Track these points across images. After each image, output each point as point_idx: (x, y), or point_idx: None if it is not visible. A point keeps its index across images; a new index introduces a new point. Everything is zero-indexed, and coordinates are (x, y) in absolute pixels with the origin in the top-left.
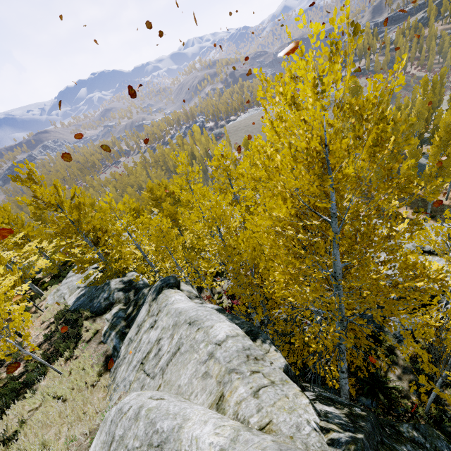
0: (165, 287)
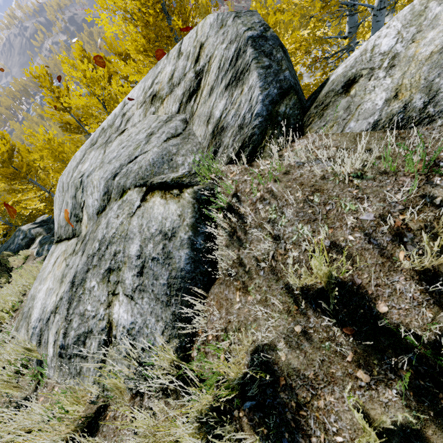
0: None
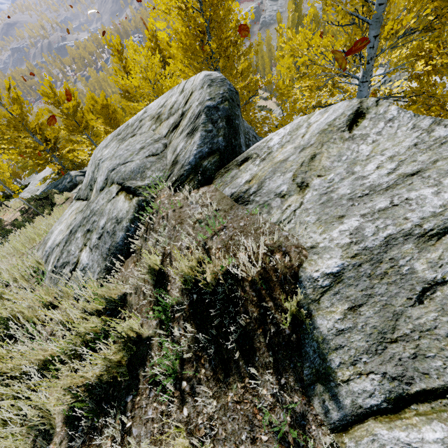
0: None
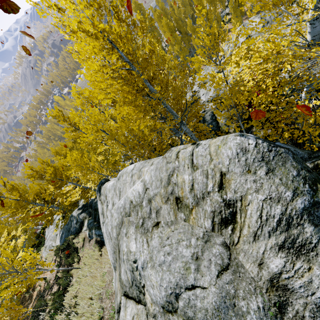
0: (102, 185)
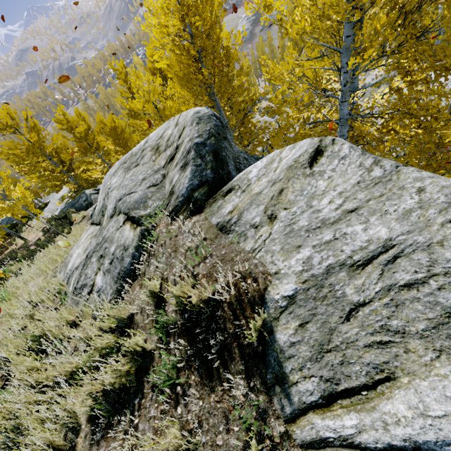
0: None
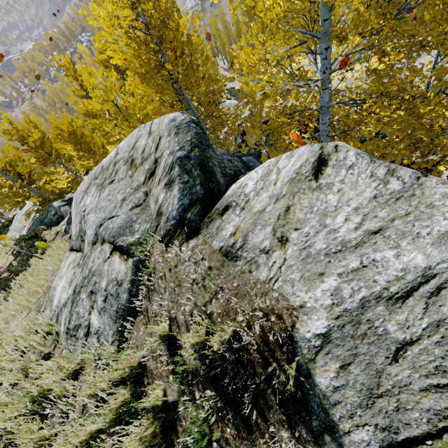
0: None
